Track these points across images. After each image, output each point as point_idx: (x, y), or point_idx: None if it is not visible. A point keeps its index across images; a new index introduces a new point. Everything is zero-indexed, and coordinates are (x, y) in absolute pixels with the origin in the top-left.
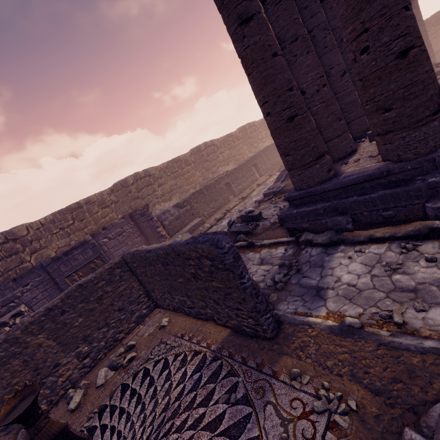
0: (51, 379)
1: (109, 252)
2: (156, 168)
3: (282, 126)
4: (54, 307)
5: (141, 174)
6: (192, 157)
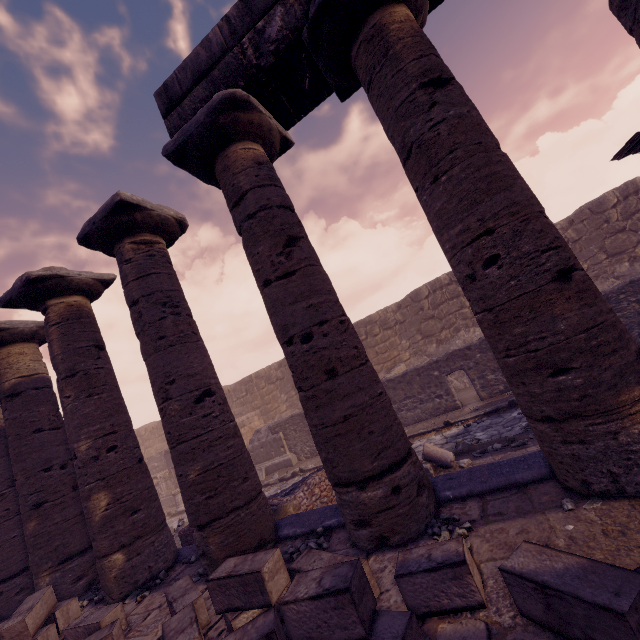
0: None
1: None
2: None
3: None
4: None
5: None
6: (399, 312)
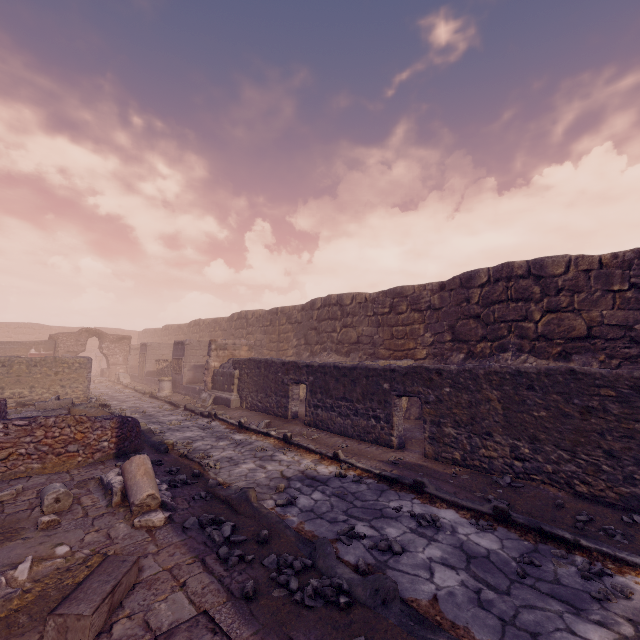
0: None
1: None
2: (355, 297)
3: None
4: None
5: (332, 299)
6: (439, 294)
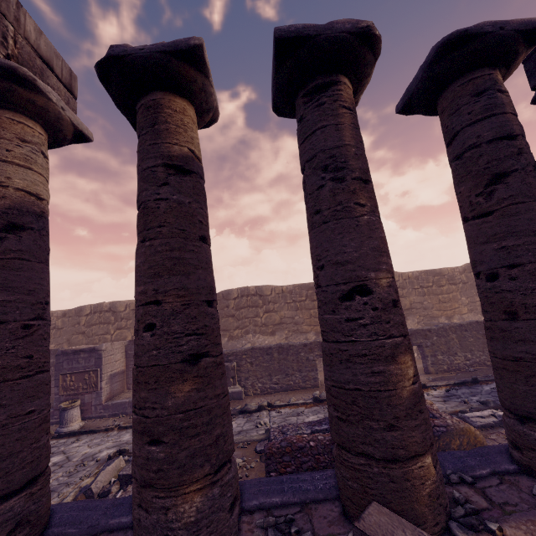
0: None
1: None
2: (274, 289)
3: None
4: None
5: (251, 290)
6: None
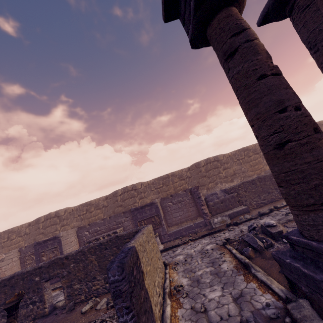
0: (90, 284)
1: (171, 212)
2: (224, 155)
3: (269, 152)
4: (103, 243)
5: (211, 159)
6: None
